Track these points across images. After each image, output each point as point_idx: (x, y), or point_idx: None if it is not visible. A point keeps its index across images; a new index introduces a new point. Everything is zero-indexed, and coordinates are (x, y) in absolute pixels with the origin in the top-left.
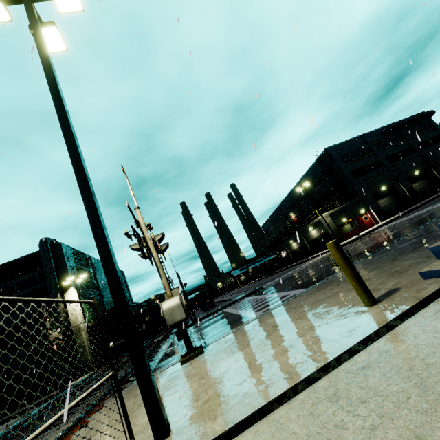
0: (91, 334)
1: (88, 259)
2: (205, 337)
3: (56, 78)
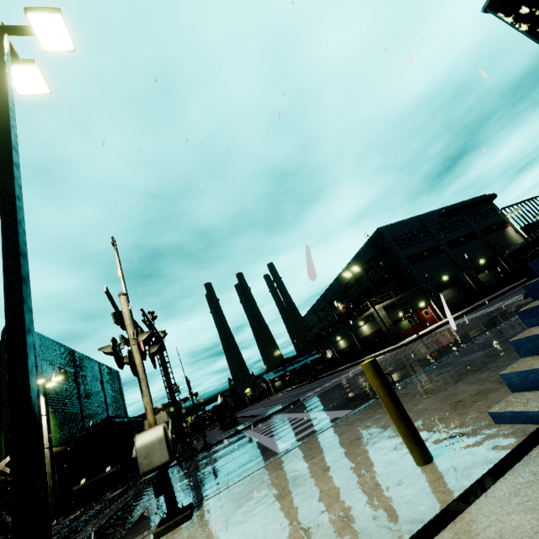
0: (56, 465)
1: (70, 354)
2: (208, 481)
3: (12, 122)
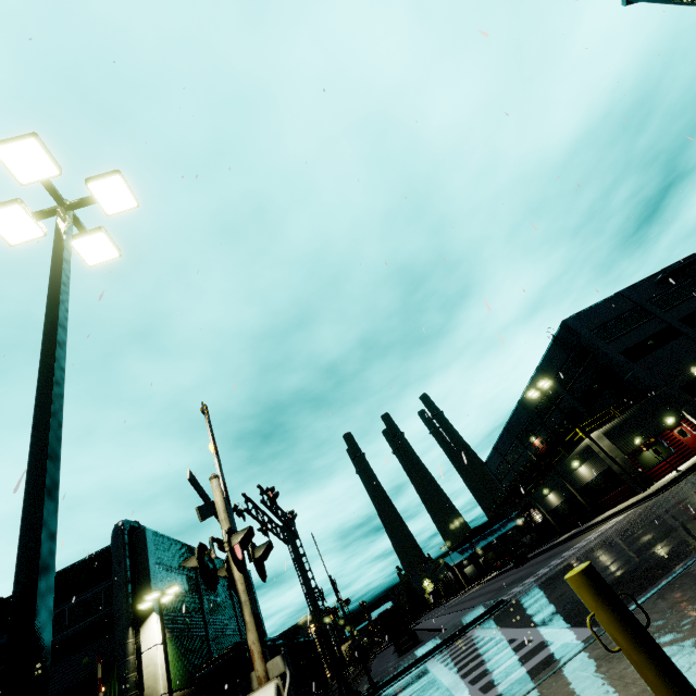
0: None
1: (188, 553)
2: None
3: (63, 297)
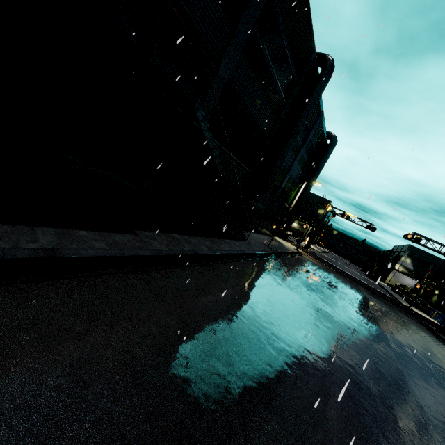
0: None
1: None
2: None
3: None
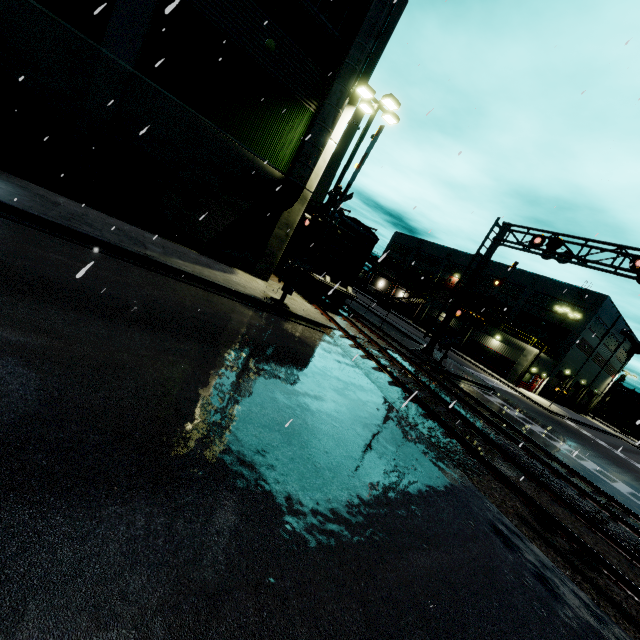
0: None
1: None
2: None
3: None
